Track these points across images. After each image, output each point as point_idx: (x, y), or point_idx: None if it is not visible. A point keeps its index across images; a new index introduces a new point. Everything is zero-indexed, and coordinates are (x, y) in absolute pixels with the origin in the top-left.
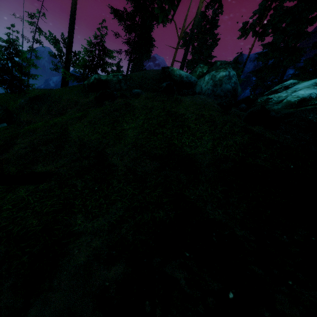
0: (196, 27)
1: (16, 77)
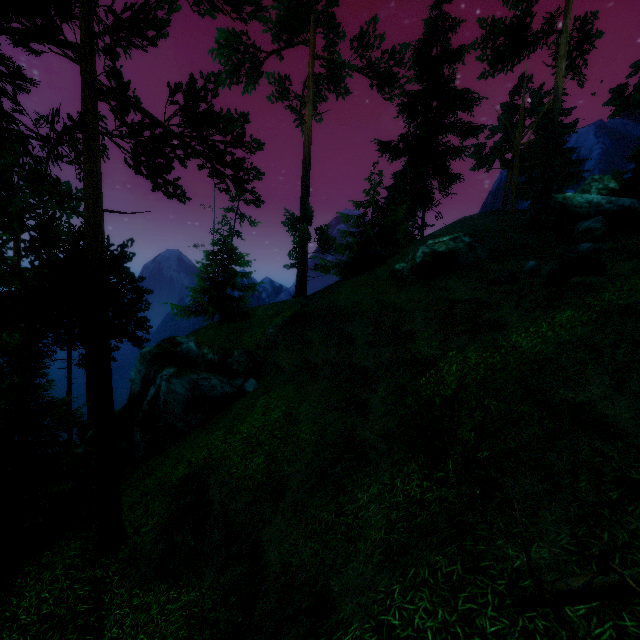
0: (501, 130)
1: (229, 295)
